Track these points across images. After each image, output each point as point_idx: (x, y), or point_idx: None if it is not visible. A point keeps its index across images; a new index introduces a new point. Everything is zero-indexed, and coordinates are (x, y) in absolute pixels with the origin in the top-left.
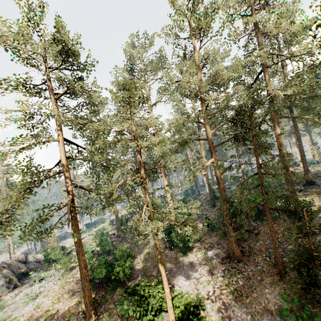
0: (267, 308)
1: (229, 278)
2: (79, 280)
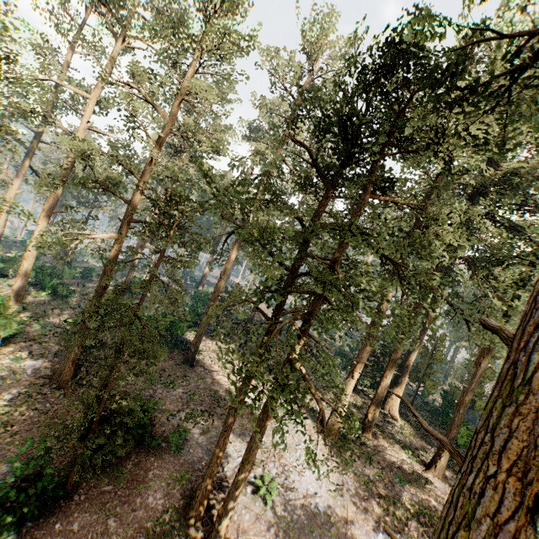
0: (24, 454)
1: (18, 405)
2: None
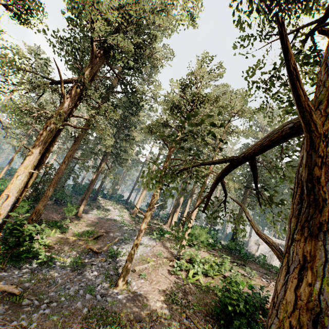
0: None
1: None
2: None
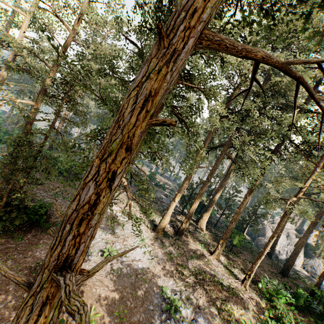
0: None
1: None
2: None
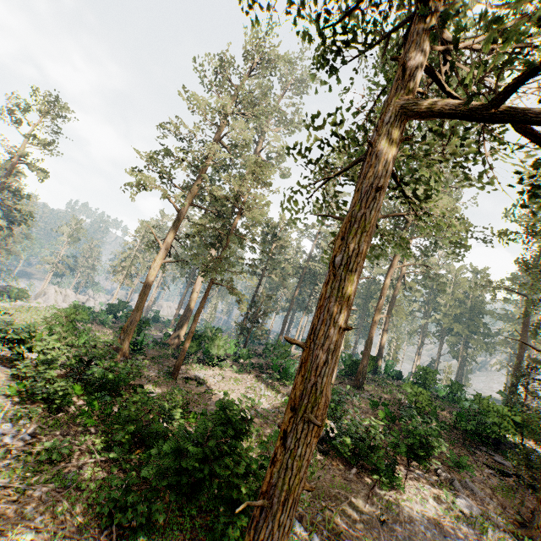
0: None
1: None
2: (261, 505)
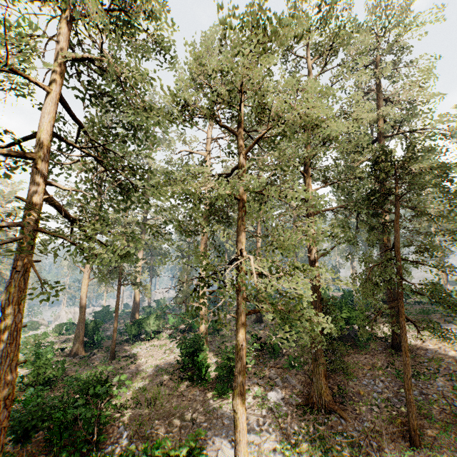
0: None
1: (319, 443)
2: None
